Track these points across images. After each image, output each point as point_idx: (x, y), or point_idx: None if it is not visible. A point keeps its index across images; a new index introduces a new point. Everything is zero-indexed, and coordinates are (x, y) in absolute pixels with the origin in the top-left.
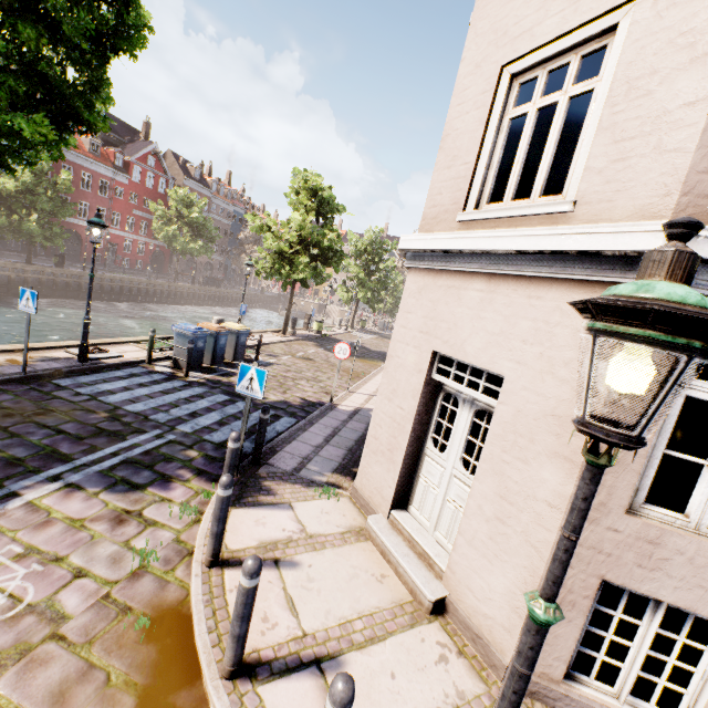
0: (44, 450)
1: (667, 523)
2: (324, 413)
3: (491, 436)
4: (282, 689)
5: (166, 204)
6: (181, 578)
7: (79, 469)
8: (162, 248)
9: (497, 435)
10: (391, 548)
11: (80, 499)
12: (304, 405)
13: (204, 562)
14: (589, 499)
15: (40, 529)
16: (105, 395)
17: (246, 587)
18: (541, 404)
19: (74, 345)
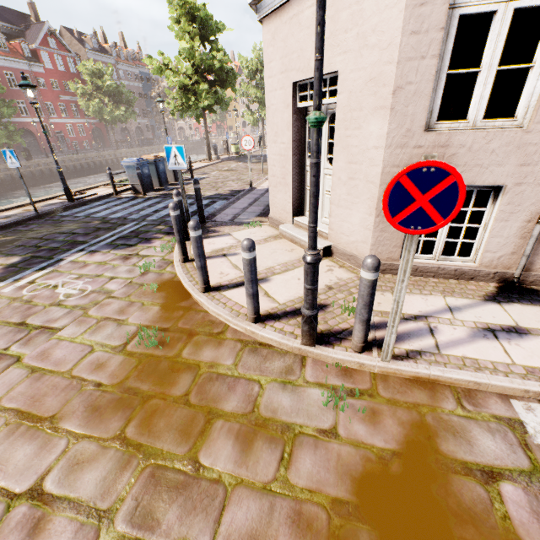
0: (69, 242)
1: (454, 130)
2: (247, 193)
3: (338, 124)
4: (235, 291)
5: (82, 82)
6: (170, 271)
7: (93, 245)
8: (96, 125)
9: (341, 120)
10: (295, 234)
11: (99, 255)
12: (232, 193)
13: (180, 262)
14: (321, 23)
15: (83, 268)
16: (94, 214)
17: (194, 237)
18: (363, 76)
19: (62, 195)
